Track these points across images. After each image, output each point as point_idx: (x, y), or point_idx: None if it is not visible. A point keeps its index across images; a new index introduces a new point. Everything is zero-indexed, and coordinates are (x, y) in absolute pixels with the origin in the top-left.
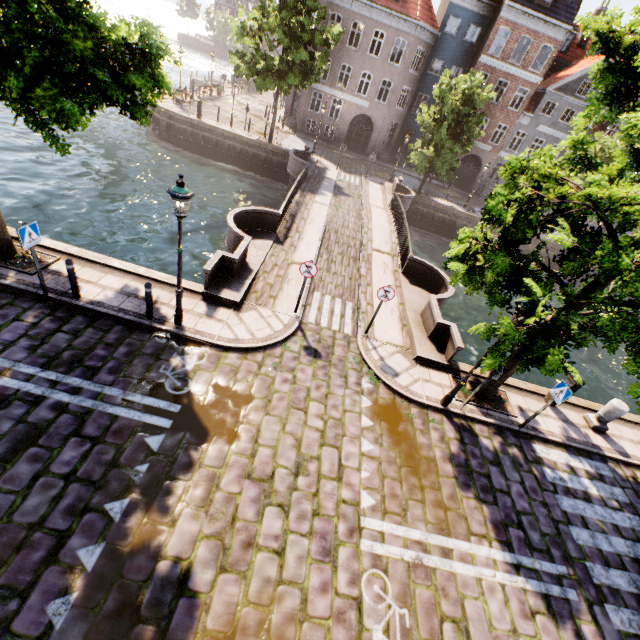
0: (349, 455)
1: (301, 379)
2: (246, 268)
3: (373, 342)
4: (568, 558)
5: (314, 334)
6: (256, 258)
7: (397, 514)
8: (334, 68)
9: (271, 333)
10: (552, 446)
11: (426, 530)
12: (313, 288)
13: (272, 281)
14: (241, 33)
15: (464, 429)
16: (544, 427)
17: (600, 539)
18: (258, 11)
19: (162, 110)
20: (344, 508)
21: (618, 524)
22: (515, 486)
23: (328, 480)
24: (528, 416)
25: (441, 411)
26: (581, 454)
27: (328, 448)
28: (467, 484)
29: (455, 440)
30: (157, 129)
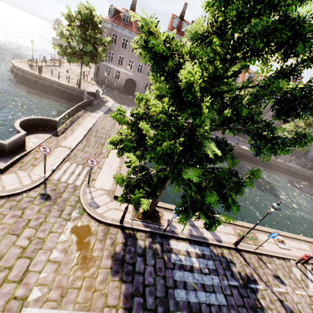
0: (38, 262)
1: (27, 214)
2: (22, 149)
3: (91, 189)
4: (167, 311)
5: (53, 186)
6: (34, 143)
7: (55, 301)
8: (115, 57)
9: (19, 186)
10: (181, 240)
11: (73, 309)
12: (67, 160)
13: (38, 156)
14: (61, 35)
15: (130, 236)
16: (179, 230)
17: (191, 295)
18: (69, 27)
19: (18, 68)
20: (12, 303)
21: (205, 283)
22: (149, 268)
23: (10, 283)
24: (172, 225)
25: (119, 226)
26: (196, 243)
27: (23, 259)
28: (117, 271)
29: (121, 243)
30: (15, 77)
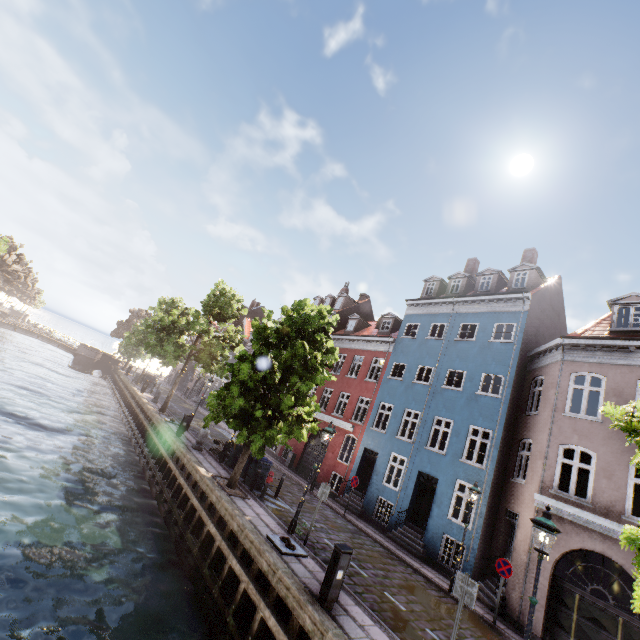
0: None
1: None
2: None
3: None
4: None
5: None
6: None
7: None
8: None
9: None
10: None
11: None
12: None
13: None
14: None
15: None
16: None
17: None
18: None
19: None
20: None
21: None
22: None
23: None
24: None
25: None
26: None
27: None
28: None
29: None
30: None
